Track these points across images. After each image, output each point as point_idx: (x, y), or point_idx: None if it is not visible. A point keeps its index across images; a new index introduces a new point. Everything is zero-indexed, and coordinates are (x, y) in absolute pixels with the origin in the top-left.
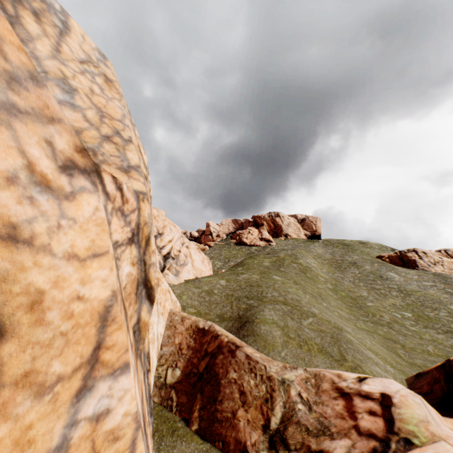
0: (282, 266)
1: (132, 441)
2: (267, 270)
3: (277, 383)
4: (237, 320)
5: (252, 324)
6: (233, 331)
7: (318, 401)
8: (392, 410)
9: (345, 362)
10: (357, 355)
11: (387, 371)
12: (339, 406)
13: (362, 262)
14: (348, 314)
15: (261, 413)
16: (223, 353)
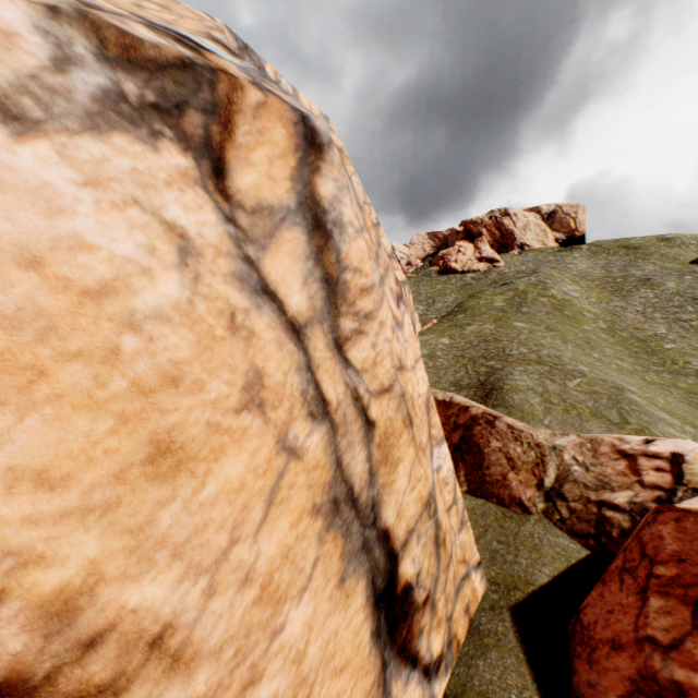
0: (524, 304)
1: (453, 486)
2: (502, 314)
3: (547, 450)
4: (479, 388)
5: (500, 391)
6: (477, 401)
7: (595, 463)
8: (682, 466)
9: (626, 425)
10: (644, 417)
11: (685, 432)
12: (620, 466)
13: (662, 276)
14: (632, 365)
15: (533, 475)
16: (480, 425)
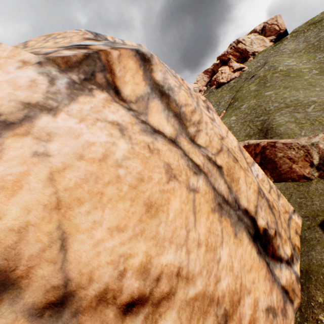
0: (267, 82)
1: (267, 181)
2: (257, 92)
3: (309, 147)
4: (260, 133)
5: (272, 129)
6: (261, 139)
7: None
8: None
9: None
10: None
11: None
12: None
13: None
14: None
15: (305, 161)
16: (268, 149)
